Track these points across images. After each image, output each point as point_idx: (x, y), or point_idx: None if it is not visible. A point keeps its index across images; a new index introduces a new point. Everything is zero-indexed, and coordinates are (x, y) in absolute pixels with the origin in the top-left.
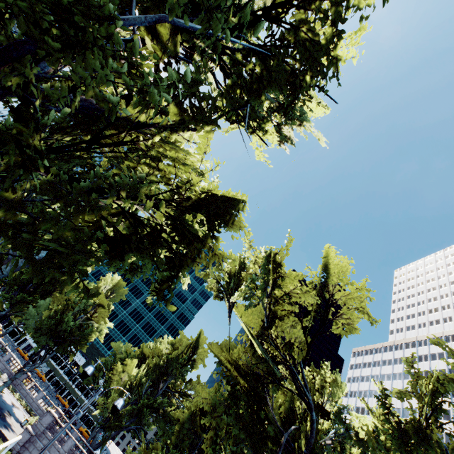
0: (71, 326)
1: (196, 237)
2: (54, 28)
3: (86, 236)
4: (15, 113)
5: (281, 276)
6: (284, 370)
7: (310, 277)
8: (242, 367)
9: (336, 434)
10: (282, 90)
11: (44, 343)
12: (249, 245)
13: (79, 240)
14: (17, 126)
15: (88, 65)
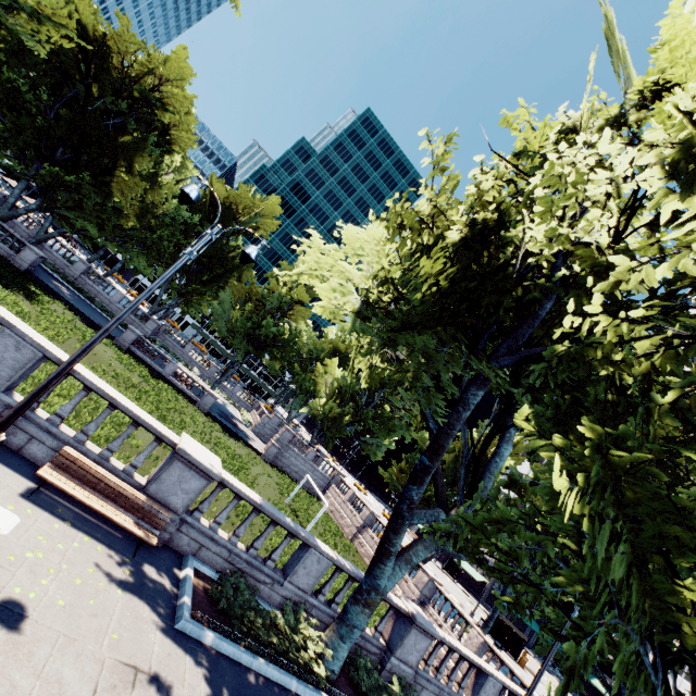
0: (273, 333)
1: None
2: None
3: None
4: None
5: None
6: None
7: None
8: None
9: None
10: None
11: (245, 350)
12: None
13: None
14: None
15: None
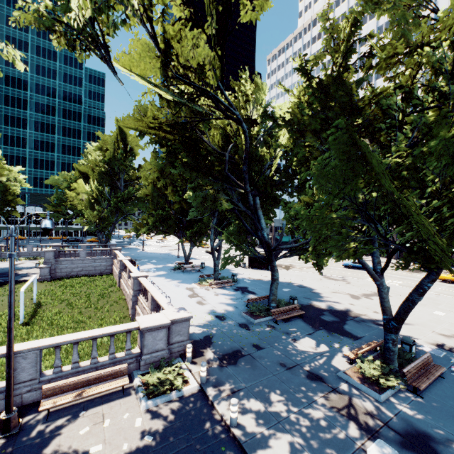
0: None
1: None
2: None
3: None
4: None
5: None
6: (206, 103)
7: None
8: (164, 124)
9: (265, 131)
10: None
11: None
12: None
13: None
14: None
15: None
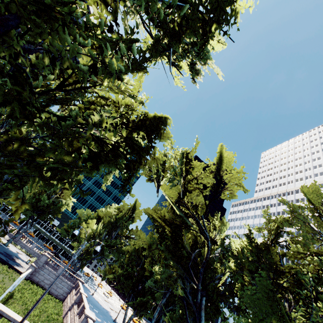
0: (47, 203)
1: (139, 150)
2: (29, 6)
3: (73, 160)
4: (11, 78)
5: (192, 167)
6: (192, 221)
7: (209, 165)
8: (167, 221)
9: (221, 251)
10: (196, 36)
11: (30, 215)
12: (170, 147)
13: (69, 162)
14: (15, 88)
15: (60, 37)
